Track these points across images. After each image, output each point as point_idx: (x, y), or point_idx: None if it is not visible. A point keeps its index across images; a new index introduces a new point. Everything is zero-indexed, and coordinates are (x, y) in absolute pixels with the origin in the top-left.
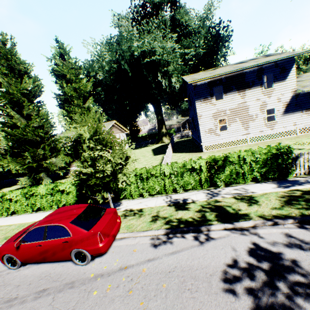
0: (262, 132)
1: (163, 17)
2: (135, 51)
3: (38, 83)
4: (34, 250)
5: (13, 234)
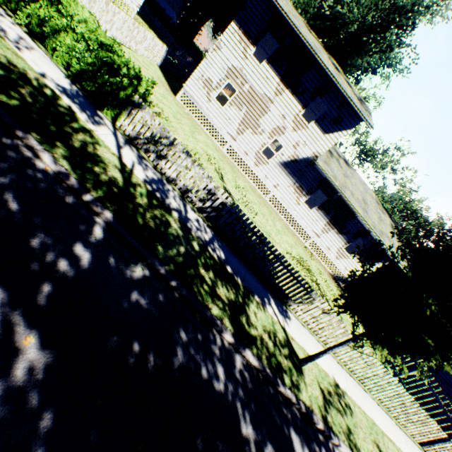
0: (246, 156)
1: None
2: None
3: None
4: None
5: None
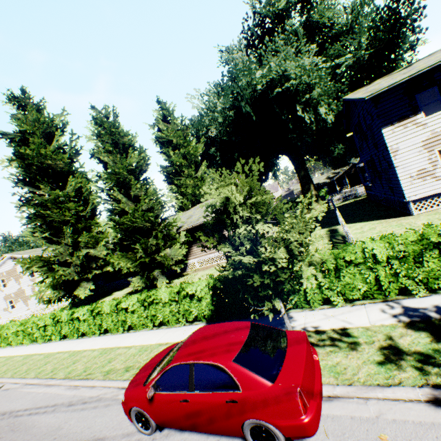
0: None
1: (292, 26)
2: (258, 84)
3: (144, 154)
4: (175, 408)
5: (135, 363)
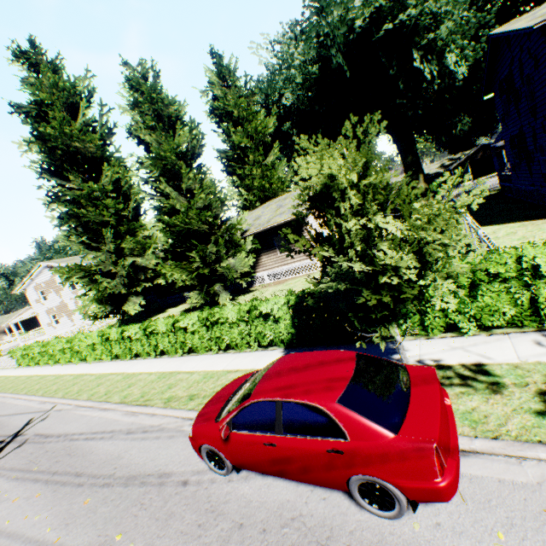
0: None
1: None
2: (357, 18)
3: (197, 131)
4: (258, 451)
5: (200, 391)
